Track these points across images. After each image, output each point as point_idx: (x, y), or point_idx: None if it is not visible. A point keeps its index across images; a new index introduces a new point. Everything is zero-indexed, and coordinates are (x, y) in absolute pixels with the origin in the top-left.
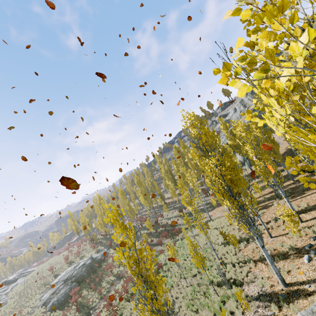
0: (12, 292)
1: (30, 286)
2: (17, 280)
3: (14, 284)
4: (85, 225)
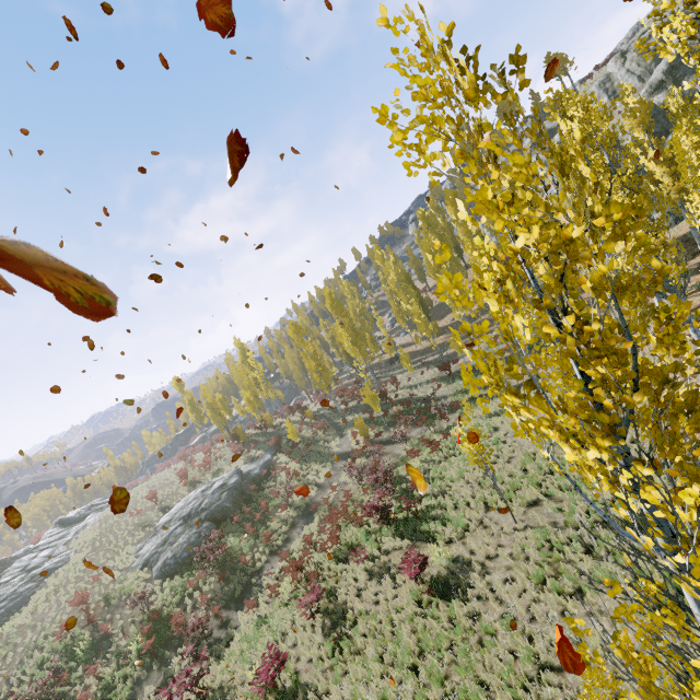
0: (76, 541)
1: (114, 529)
2: (85, 518)
3: (80, 526)
4: (215, 409)
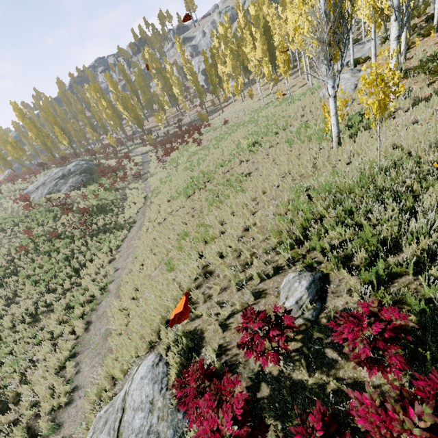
0: None
1: None
2: None
3: None
4: None
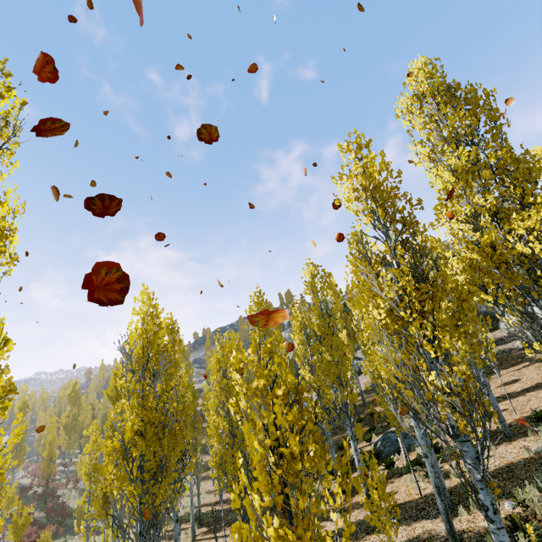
0: None
1: None
2: None
3: None
4: None
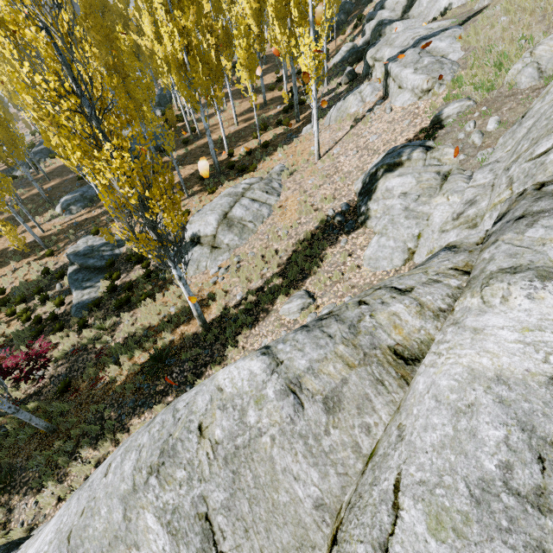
0: None
1: None
2: None
3: None
4: None
